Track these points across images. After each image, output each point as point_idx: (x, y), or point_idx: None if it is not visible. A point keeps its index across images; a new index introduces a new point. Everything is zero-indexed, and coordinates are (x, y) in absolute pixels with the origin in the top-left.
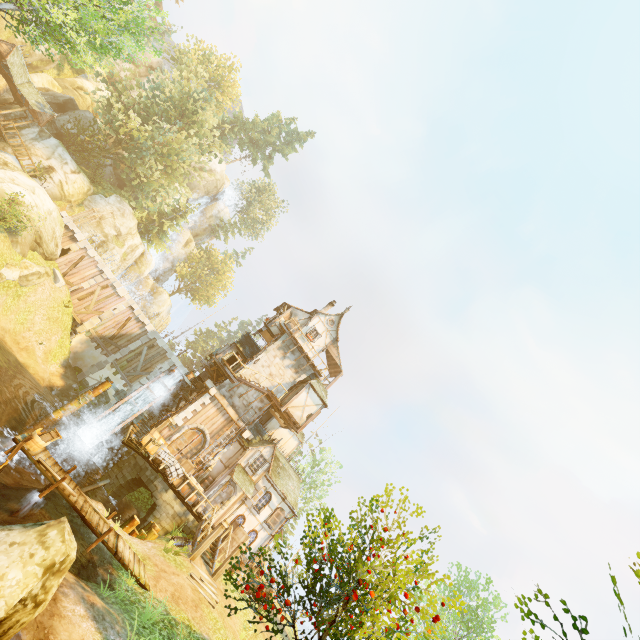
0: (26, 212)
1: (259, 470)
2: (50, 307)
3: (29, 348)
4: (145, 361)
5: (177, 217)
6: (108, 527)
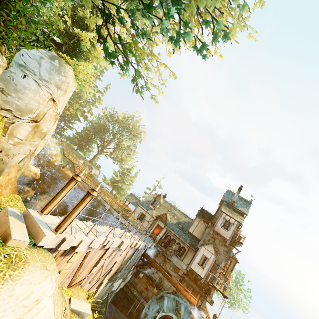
0: None
1: None
2: None
3: None
4: (133, 260)
5: None
6: None
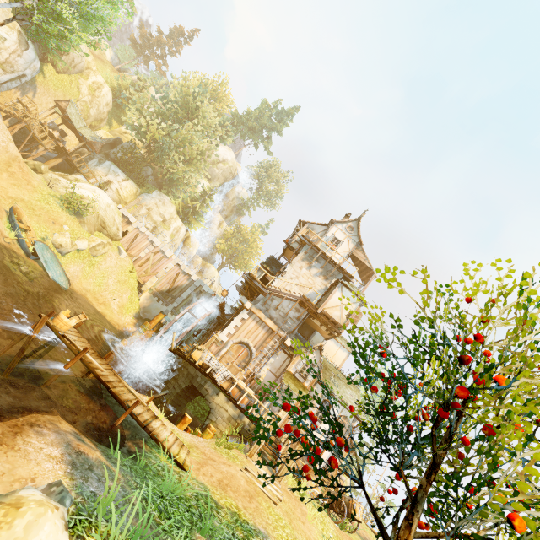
0: (83, 195)
1: (310, 376)
2: (118, 273)
3: (106, 303)
4: None
5: (205, 200)
6: (145, 408)
